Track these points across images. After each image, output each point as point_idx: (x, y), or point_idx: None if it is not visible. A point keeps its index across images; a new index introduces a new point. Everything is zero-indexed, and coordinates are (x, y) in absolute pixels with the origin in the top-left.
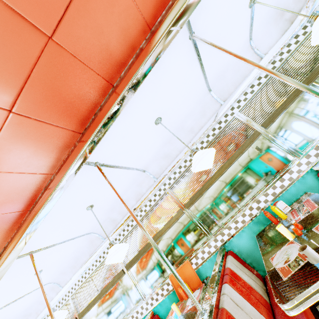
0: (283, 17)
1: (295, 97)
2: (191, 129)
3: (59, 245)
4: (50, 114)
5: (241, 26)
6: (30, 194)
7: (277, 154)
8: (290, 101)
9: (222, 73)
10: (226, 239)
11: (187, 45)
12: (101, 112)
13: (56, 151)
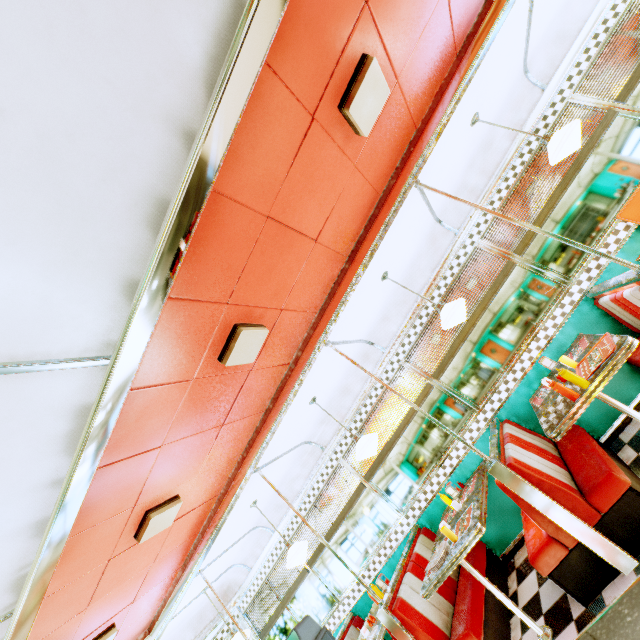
0: None
1: None
2: None
3: (421, 210)
4: None
5: None
6: (475, 5)
7: None
8: None
9: None
10: None
11: None
12: None
13: None
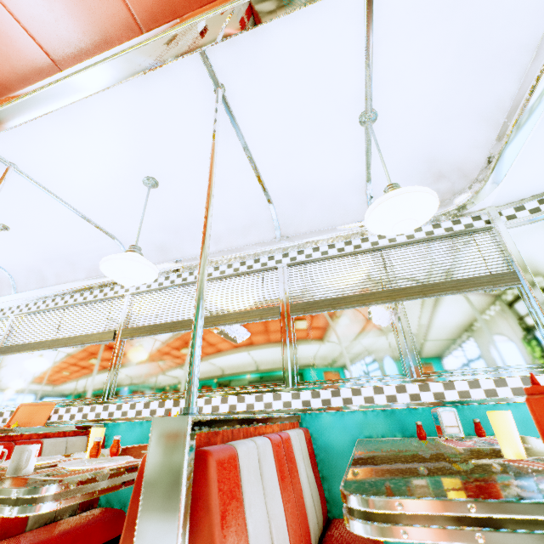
0: (437, 185)
1: (358, 303)
2: (217, 240)
3: None
4: None
5: (345, 143)
6: None
7: (272, 361)
8: (348, 303)
9: (301, 193)
10: (115, 417)
11: (212, 100)
12: (19, 92)
13: None
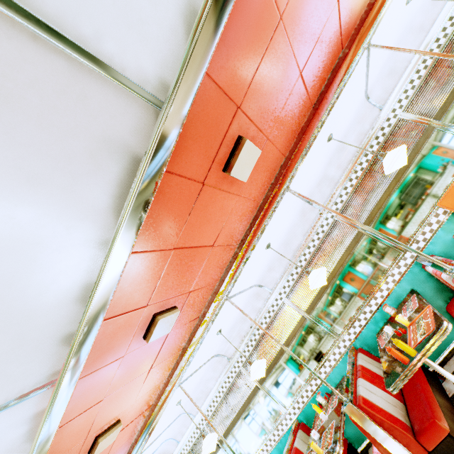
0: None
1: None
2: (420, 28)
3: (293, 201)
4: None
5: None
6: (325, 74)
7: None
8: None
9: None
10: None
11: None
12: None
13: (360, 7)
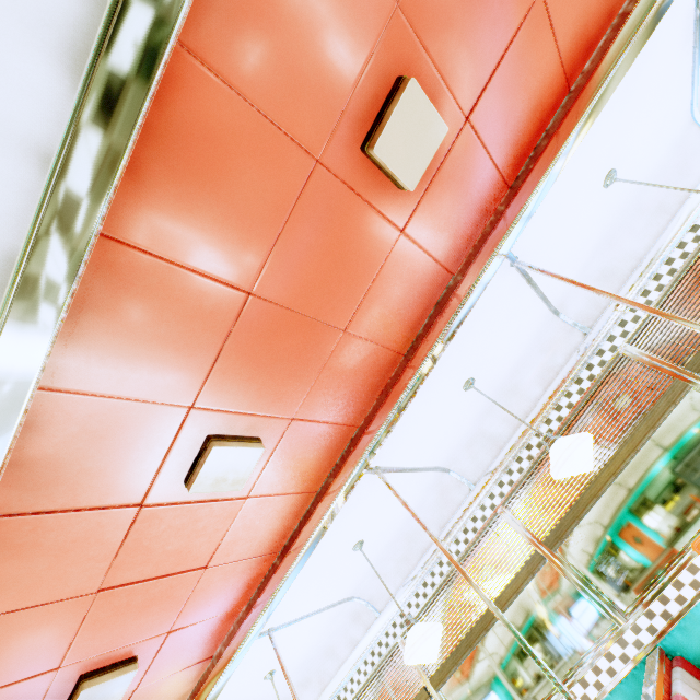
0: None
1: None
2: (659, 208)
3: (403, 477)
4: (495, 135)
5: None
6: (418, 313)
7: None
8: None
9: None
10: None
11: (687, 3)
12: (558, 134)
13: (473, 221)
